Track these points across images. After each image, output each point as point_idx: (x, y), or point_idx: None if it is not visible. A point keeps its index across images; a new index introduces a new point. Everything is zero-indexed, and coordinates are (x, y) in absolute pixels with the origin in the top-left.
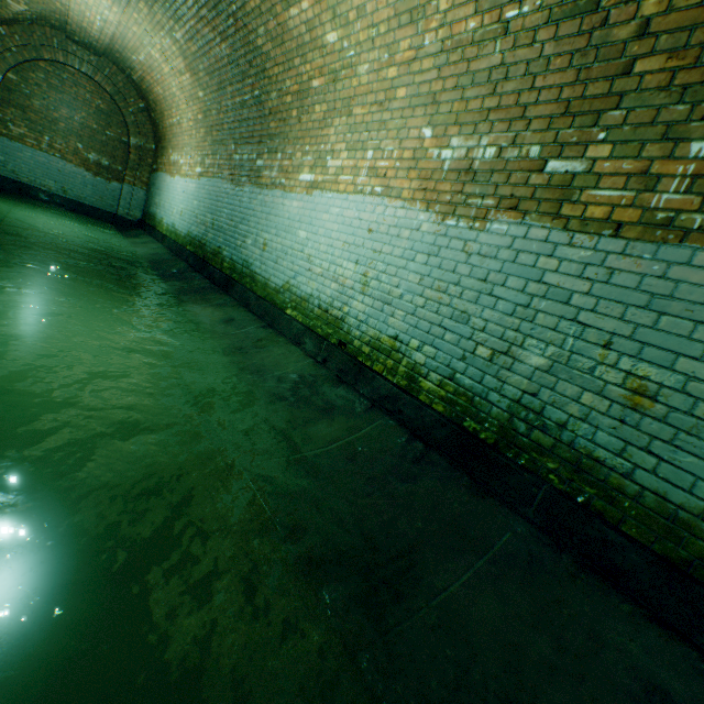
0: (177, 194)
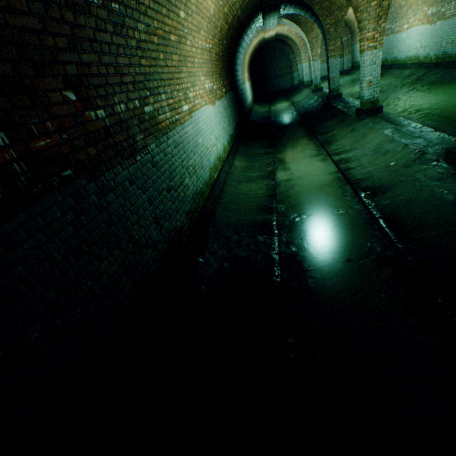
0: None
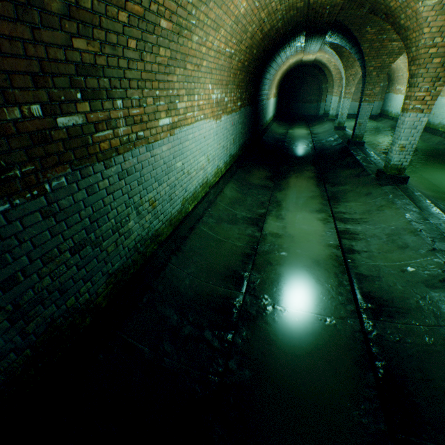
0: (399, 101)
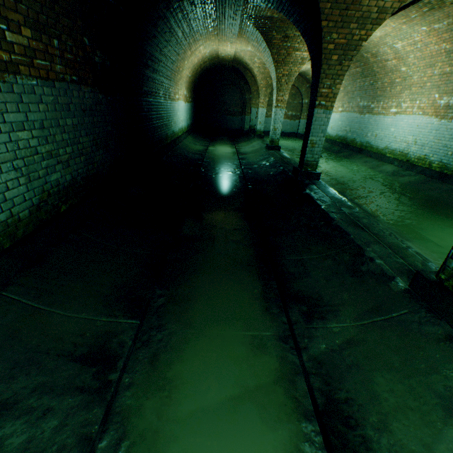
0: None
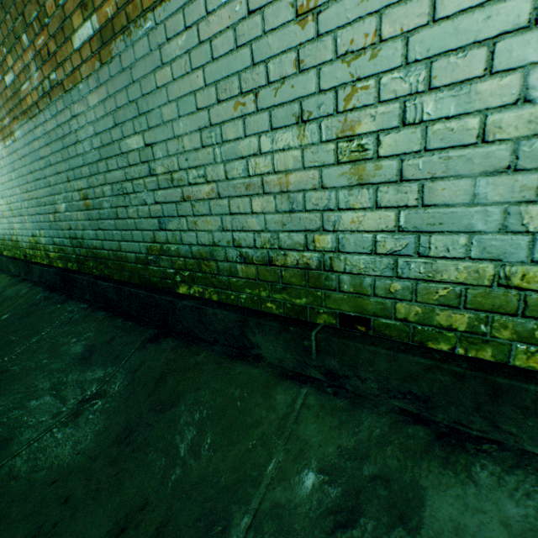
0: None
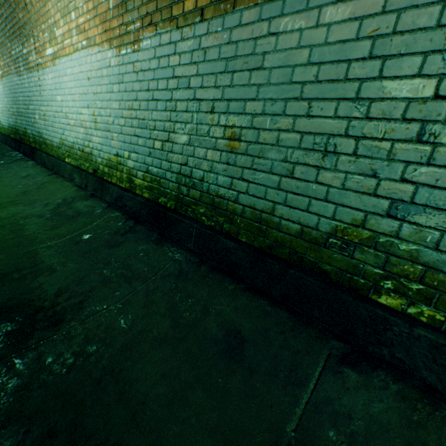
0: None
